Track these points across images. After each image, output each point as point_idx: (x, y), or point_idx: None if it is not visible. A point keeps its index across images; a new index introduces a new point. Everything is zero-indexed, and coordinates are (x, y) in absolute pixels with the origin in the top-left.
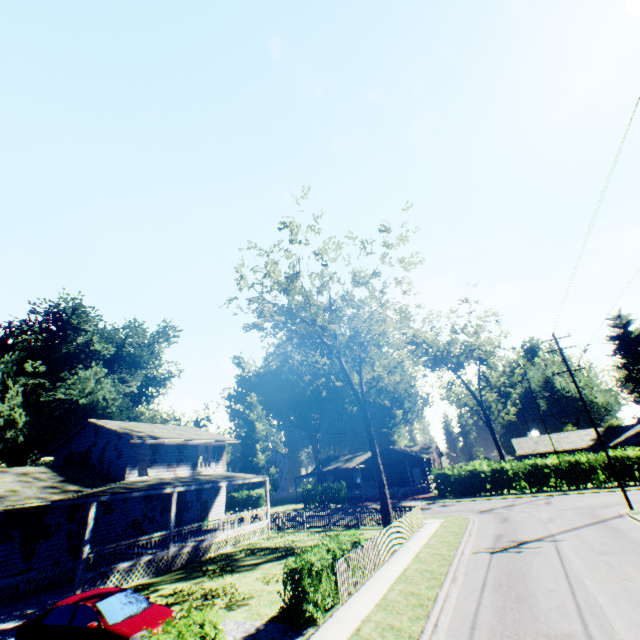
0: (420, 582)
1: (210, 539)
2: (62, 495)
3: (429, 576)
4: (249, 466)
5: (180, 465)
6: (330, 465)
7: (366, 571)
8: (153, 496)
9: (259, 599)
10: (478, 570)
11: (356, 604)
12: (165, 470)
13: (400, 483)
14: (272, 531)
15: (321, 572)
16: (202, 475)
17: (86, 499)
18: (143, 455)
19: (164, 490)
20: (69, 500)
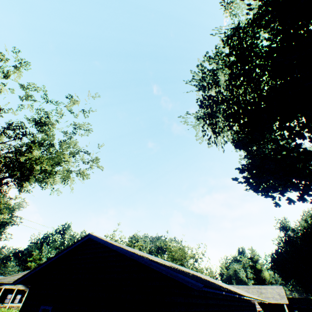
0: None
1: None
2: None
3: None
4: None
5: None
6: None
7: None
8: None
9: None
10: None
11: None
12: None
13: None
14: None
15: None
16: None
17: None
18: None
19: None
20: None
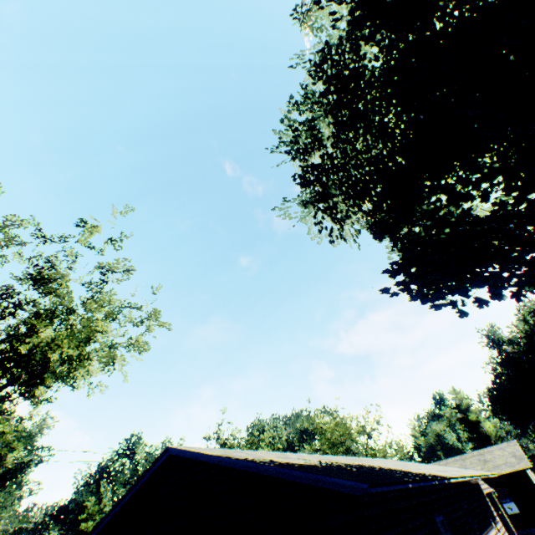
0: None
1: None
2: None
3: None
4: None
5: None
6: None
7: None
8: None
9: None
10: None
11: None
12: None
13: None
14: None
15: None
16: None
17: None
18: None
19: None
20: None
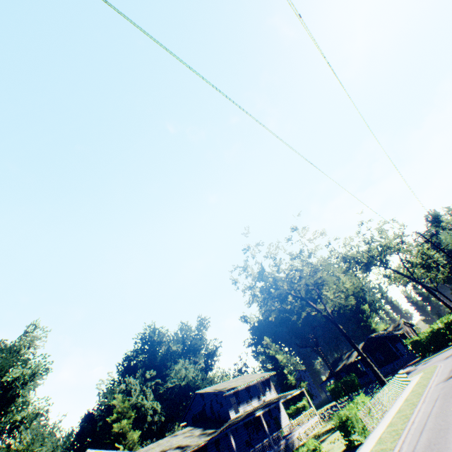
0: (406, 409)
1: (291, 437)
2: (209, 436)
3: (410, 405)
4: (286, 387)
5: (252, 400)
6: (338, 365)
7: (379, 415)
8: (248, 423)
9: (333, 449)
10: (436, 392)
11: (377, 430)
12: (246, 405)
13: (393, 359)
14: (323, 423)
15: (352, 419)
16: (266, 401)
17: (225, 431)
18: (232, 401)
19: (255, 414)
20: (216, 435)
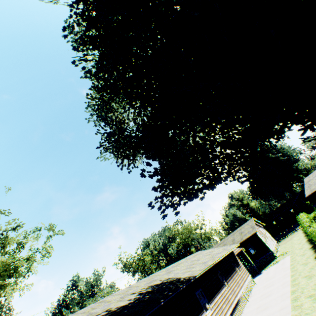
0: None
1: None
2: None
3: None
4: None
5: None
6: None
7: None
8: None
9: None
10: None
11: None
12: None
13: None
14: None
15: None
16: None
17: None
18: None
19: None
20: None
